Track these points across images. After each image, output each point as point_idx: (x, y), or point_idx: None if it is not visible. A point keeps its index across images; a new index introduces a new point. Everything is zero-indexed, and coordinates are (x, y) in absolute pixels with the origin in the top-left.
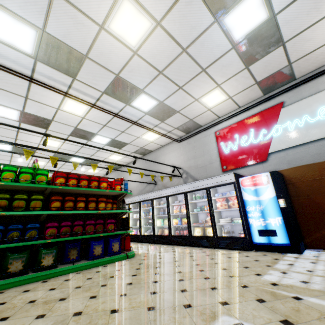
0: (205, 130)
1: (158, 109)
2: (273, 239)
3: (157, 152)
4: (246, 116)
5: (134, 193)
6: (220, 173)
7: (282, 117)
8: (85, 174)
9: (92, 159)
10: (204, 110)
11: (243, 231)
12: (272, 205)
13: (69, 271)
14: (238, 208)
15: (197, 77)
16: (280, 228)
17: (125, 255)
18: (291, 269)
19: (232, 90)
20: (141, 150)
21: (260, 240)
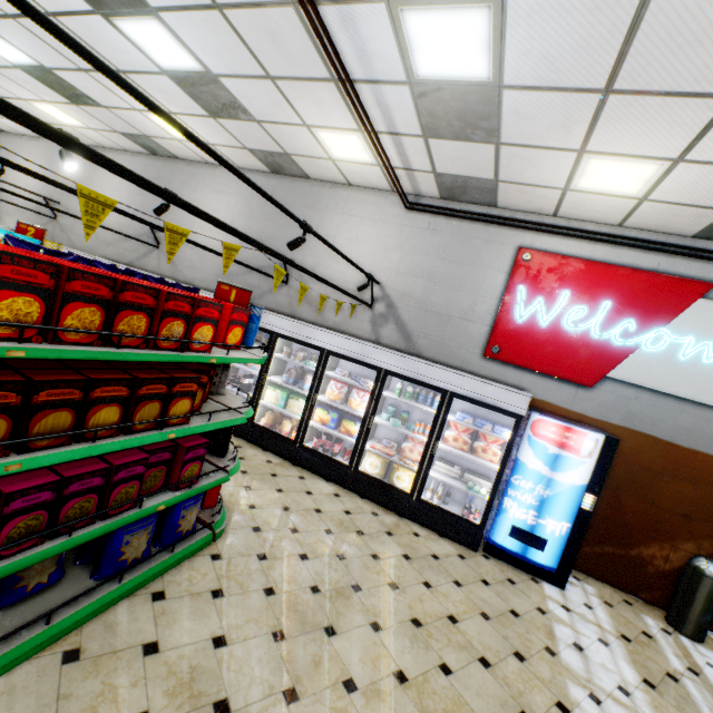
0: (499, 224)
1: (461, 96)
2: (534, 553)
3: (325, 191)
4: (618, 258)
5: (203, 267)
6: (475, 356)
7: (689, 318)
8: (144, 284)
9: (172, 198)
10: (554, 184)
11: (482, 516)
12: (570, 500)
13: (31, 651)
14: (496, 469)
15: (686, 101)
16: (556, 541)
17: (210, 536)
18: (596, 680)
19: (676, 189)
20: (280, 159)
21: (506, 544)
